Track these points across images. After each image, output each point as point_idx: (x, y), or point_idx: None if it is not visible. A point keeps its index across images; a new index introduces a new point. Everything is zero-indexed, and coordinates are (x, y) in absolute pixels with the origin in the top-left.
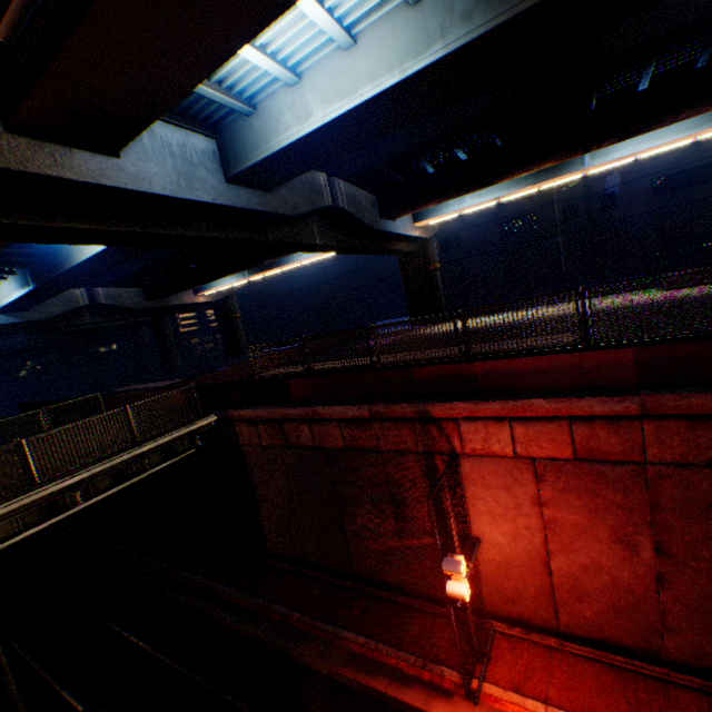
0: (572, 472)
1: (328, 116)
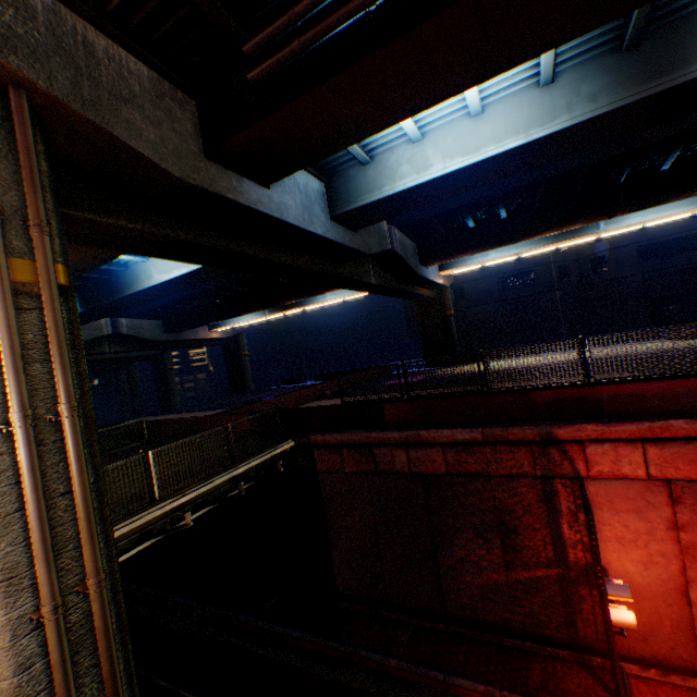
0: None
1: (448, 168)
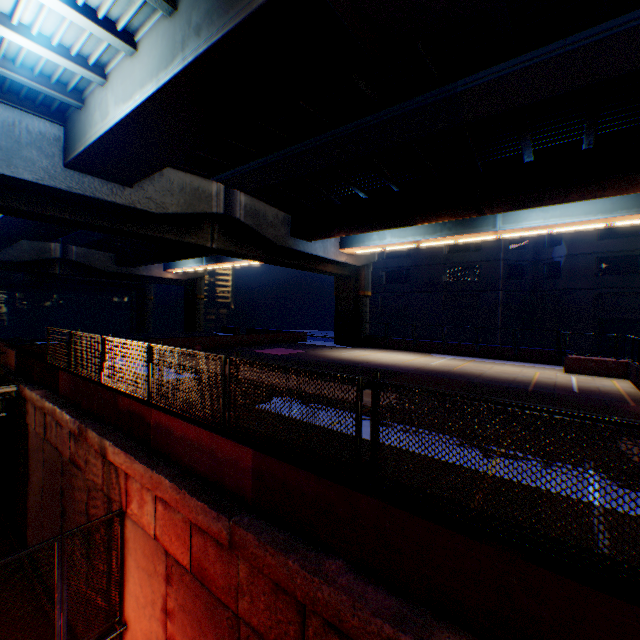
0: (191, 587)
1: (117, 117)
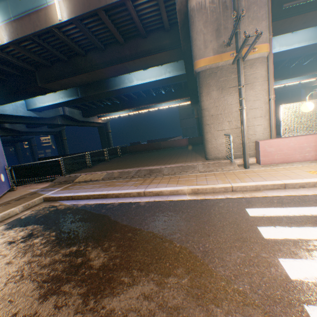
0: None
1: (280, 50)
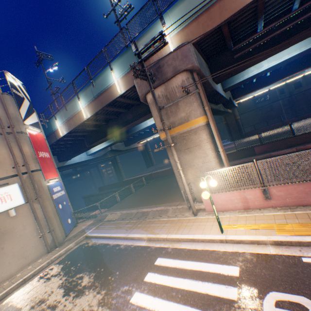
0: None
1: (269, 66)
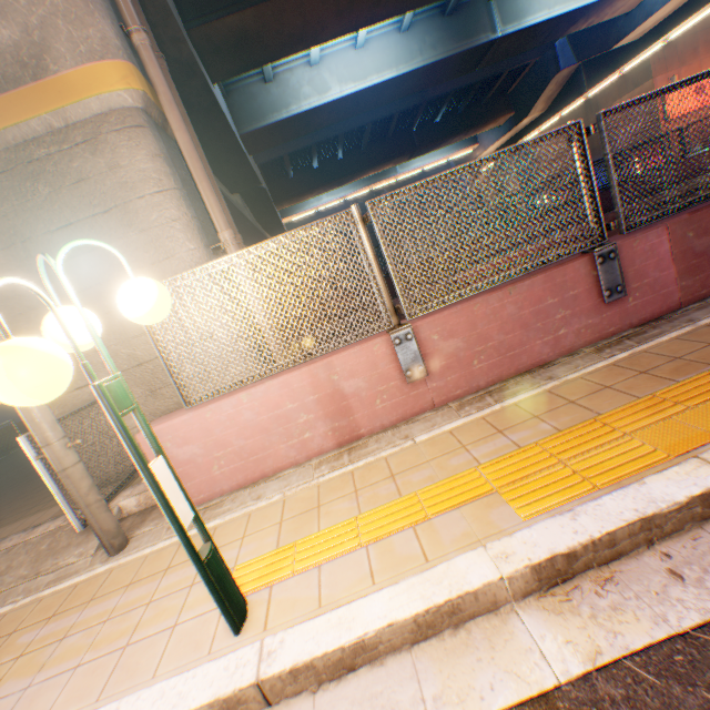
0: None
1: (345, 92)
